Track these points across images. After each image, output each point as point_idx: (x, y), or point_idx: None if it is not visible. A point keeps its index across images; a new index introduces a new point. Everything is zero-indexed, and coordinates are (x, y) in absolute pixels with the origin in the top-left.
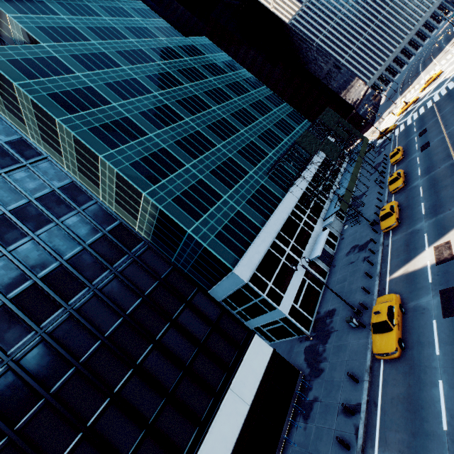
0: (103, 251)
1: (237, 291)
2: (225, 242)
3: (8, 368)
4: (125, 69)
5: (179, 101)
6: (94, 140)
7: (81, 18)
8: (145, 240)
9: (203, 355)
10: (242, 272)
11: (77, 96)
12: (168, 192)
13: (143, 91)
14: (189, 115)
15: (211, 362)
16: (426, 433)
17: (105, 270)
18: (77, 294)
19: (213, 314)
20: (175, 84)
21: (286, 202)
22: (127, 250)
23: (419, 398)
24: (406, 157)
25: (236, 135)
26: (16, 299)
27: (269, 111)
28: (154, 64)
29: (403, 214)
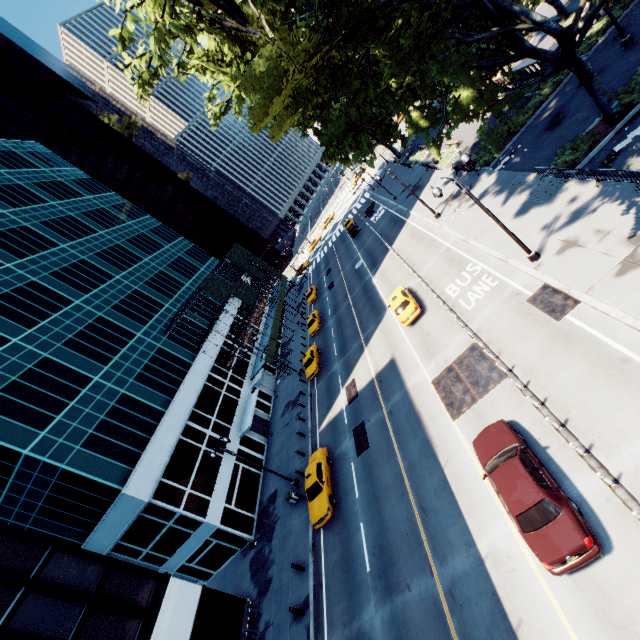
0: None
1: (137, 522)
2: (103, 450)
3: None
4: None
5: None
6: None
7: None
8: None
9: None
10: (138, 487)
11: None
12: None
13: None
14: (12, 258)
15: None
16: (358, 585)
17: None
18: None
19: (89, 580)
20: None
21: (199, 366)
22: None
23: (351, 551)
24: (320, 297)
25: (108, 283)
26: None
27: (160, 247)
28: None
29: (323, 358)
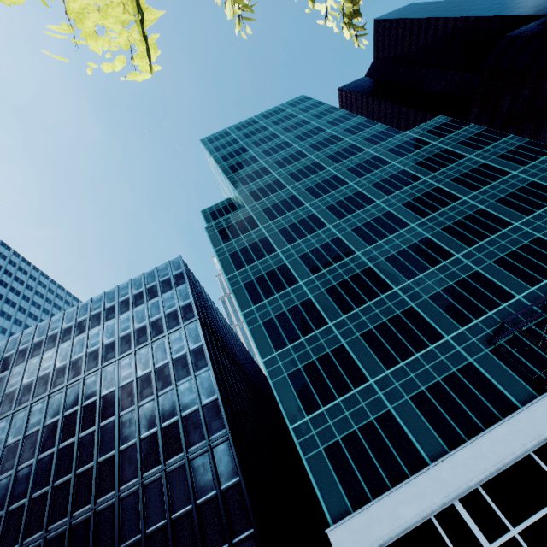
0: (189, 428)
1: None
2: (337, 466)
3: (91, 515)
4: (306, 206)
5: (358, 228)
6: (243, 296)
7: (288, 167)
8: (226, 428)
9: None
10: (342, 540)
11: (250, 250)
12: (288, 362)
13: (315, 228)
14: (363, 246)
15: None
16: None
17: (180, 451)
18: (152, 469)
19: None
20: (361, 205)
21: (527, 418)
22: (206, 434)
23: None
24: None
25: (440, 264)
26: (123, 452)
27: None
28: (344, 188)
29: None
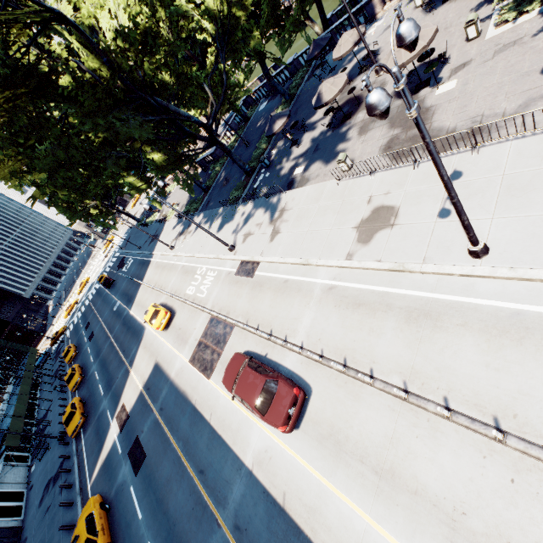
0: None
1: None
2: None
3: None
4: None
5: None
6: None
7: None
8: None
9: None
10: None
11: None
12: None
13: None
14: None
15: None
16: None
17: None
18: None
19: None
20: None
21: None
22: None
23: None
24: (80, 351)
25: None
26: None
27: None
28: None
29: (88, 405)
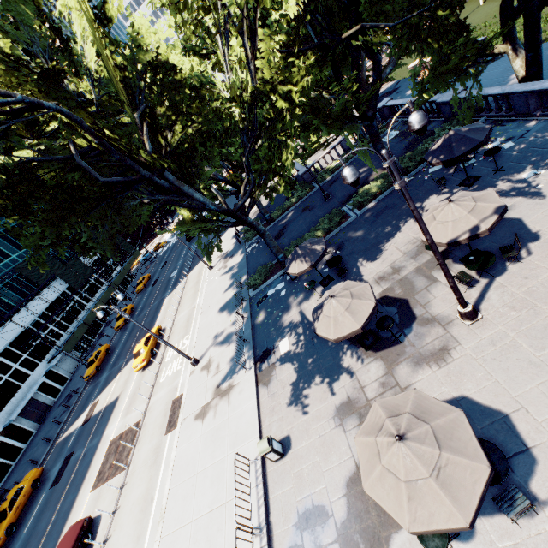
0: None
1: None
2: None
3: None
4: None
5: None
6: None
7: None
8: None
9: None
10: None
11: None
12: None
13: None
14: None
15: None
16: None
17: None
18: None
19: None
20: None
21: None
22: None
23: None
24: (146, 288)
25: None
26: None
27: None
28: None
29: (107, 359)
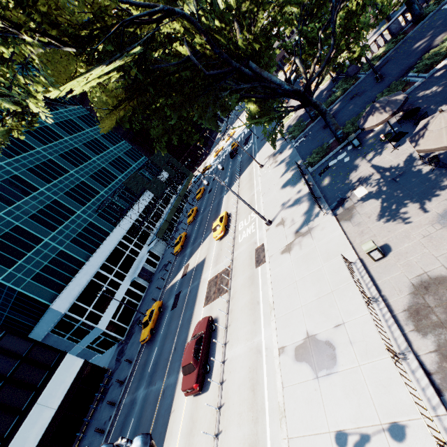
0: None
1: (61, 321)
2: (43, 282)
3: None
4: None
5: None
6: None
7: None
8: None
9: (9, 385)
10: (60, 305)
11: None
12: None
13: None
14: (4, 158)
15: (17, 389)
16: (143, 377)
17: None
18: None
19: (22, 349)
20: None
21: (114, 235)
22: None
23: (148, 360)
24: (204, 196)
25: (65, 176)
26: None
27: (106, 149)
28: None
29: (186, 242)
